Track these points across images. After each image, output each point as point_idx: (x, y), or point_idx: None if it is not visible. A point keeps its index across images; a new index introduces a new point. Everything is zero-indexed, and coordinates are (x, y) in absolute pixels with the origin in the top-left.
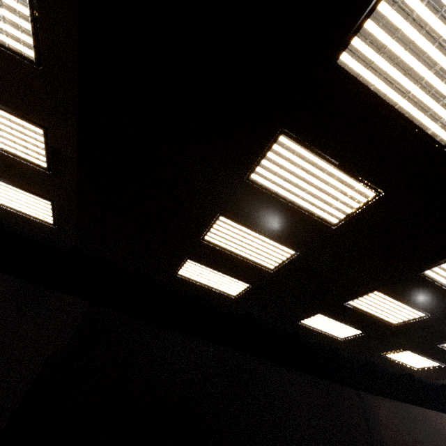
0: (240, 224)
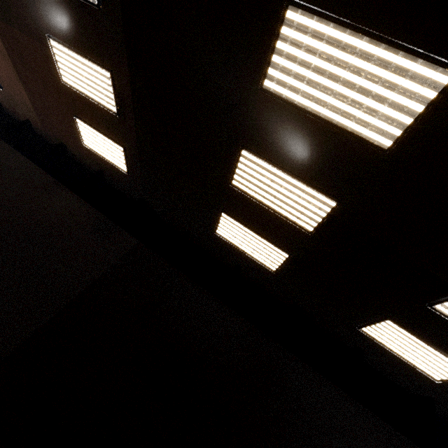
0: (264, 158)
